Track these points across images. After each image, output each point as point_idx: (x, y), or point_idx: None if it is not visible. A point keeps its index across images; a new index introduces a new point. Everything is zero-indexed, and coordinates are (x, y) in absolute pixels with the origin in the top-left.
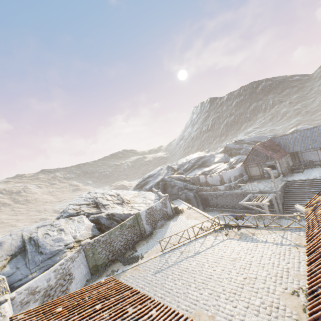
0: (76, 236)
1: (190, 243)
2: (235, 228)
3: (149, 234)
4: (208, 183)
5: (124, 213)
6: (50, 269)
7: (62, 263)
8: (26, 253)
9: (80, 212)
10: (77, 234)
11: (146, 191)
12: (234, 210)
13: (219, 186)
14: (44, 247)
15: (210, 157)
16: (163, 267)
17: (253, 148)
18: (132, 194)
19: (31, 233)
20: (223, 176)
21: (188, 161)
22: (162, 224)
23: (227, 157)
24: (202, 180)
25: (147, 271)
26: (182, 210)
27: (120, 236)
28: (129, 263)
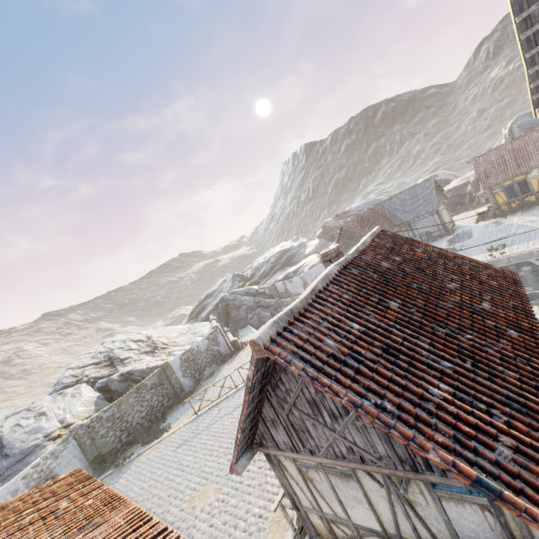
0: (65, 419)
1: (236, 393)
2: None
3: (188, 392)
4: (289, 293)
5: (148, 367)
6: (17, 476)
7: (37, 464)
8: None
9: (82, 379)
10: (67, 416)
11: (201, 321)
12: None
13: None
14: (12, 445)
15: (299, 248)
16: (190, 436)
17: (343, 227)
18: (178, 331)
19: None
20: (306, 278)
21: (266, 260)
22: (213, 371)
23: (325, 244)
24: (280, 289)
25: (169, 447)
26: (246, 343)
27: (138, 405)
28: (149, 441)
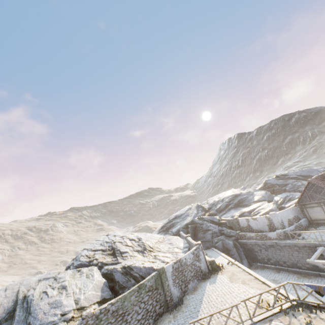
0: (79, 301)
1: None
2: (321, 312)
3: (177, 303)
4: (251, 228)
5: (144, 266)
6: None
7: None
8: (12, 322)
9: (93, 261)
10: (81, 297)
11: (172, 235)
12: (298, 271)
13: (269, 232)
14: (36, 314)
15: (248, 195)
16: None
17: (309, 182)
18: (156, 238)
19: (29, 289)
20: (273, 219)
21: (221, 199)
22: (195, 286)
23: (270, 195)
24: (242, 223)
25: None
26: (221, 266)
27: (137, 305)
28: None
